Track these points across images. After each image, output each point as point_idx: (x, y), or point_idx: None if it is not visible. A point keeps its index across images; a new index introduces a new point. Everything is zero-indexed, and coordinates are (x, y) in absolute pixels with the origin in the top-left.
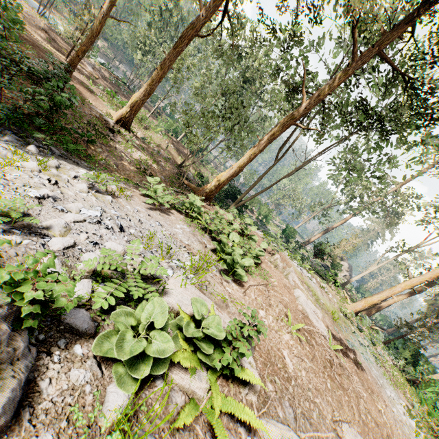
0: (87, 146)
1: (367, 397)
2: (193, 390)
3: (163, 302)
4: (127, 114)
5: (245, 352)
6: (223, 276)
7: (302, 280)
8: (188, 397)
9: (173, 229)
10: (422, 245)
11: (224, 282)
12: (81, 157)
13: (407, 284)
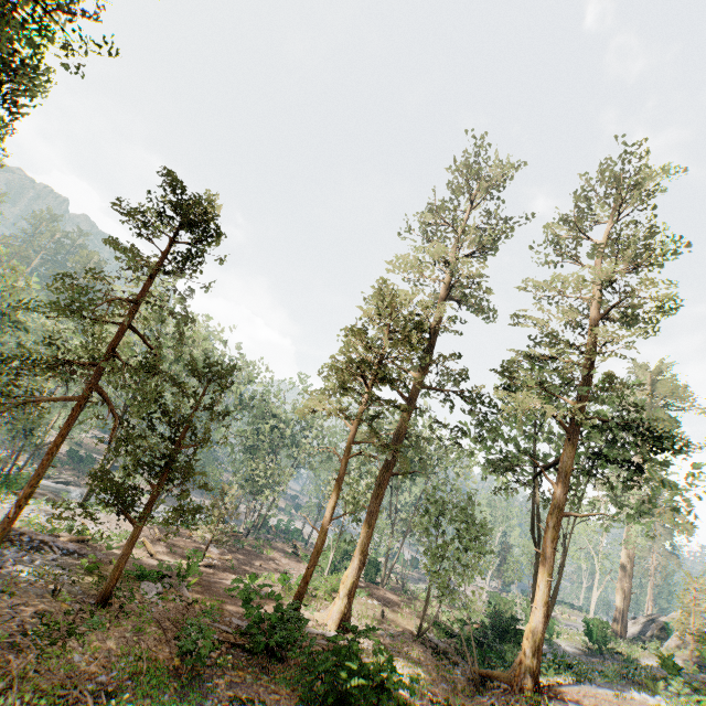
0: None
1: None
2: None
3: None
4: (346, 607)
5: None
6: None
7: None
8: None
9: None
10: None
11: None
12: None
13: None
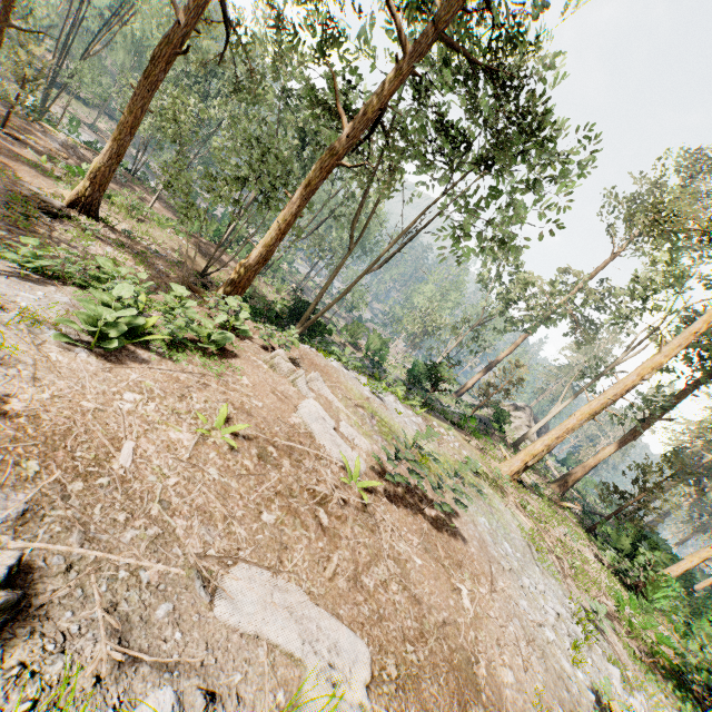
0: None
1: (423, 566)
2: None
3: None
4: (88, 191)
5: None
6: (54, 337)
7: (353, 401)
8: None
9: (17, 292)
10: (624, 359)
11: (51, 346)
12: None
13: (585, 411)
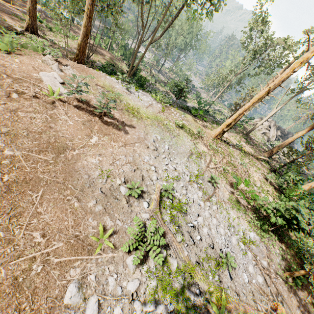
0: None
1: (73, 125)
2: None
3: None
4: (30, 21)
5: None
6: None
7: (95, 83)
8: None
9: None
10: None
11: None
12: None
13: (255, 97)
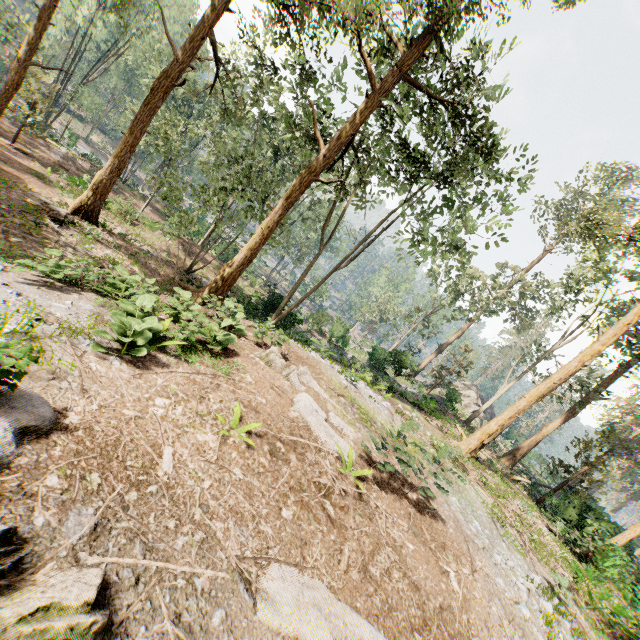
0: None
1: (415, 550)
2: None
3: None
4: (90, 200)
5: None
6: (92, 348)
7: (336, 391)
8: None
9: (49, 302)
10: (561, 345)
11: (90, 356)
12: None
13: (533, 394)
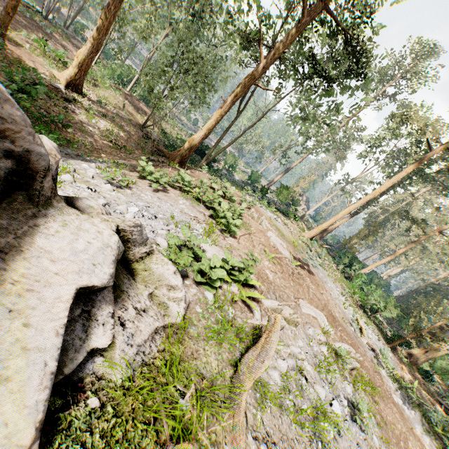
0: (59, 129)
1: (314, 288)
2: (232, 291)
3: (217, 256)
4: (76, 75)
5: (253, 271)
6: (224, 234)
7: (271, 223)
8: (231, 294)
9: (179, 206)
10: (361, 176)
11: (226, 238)
12: (61, 144)
13: (347, 211)
